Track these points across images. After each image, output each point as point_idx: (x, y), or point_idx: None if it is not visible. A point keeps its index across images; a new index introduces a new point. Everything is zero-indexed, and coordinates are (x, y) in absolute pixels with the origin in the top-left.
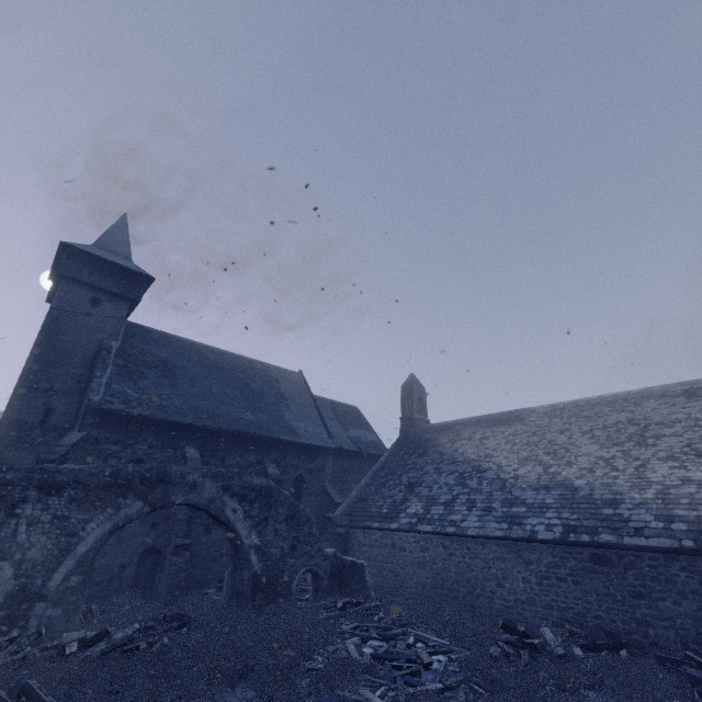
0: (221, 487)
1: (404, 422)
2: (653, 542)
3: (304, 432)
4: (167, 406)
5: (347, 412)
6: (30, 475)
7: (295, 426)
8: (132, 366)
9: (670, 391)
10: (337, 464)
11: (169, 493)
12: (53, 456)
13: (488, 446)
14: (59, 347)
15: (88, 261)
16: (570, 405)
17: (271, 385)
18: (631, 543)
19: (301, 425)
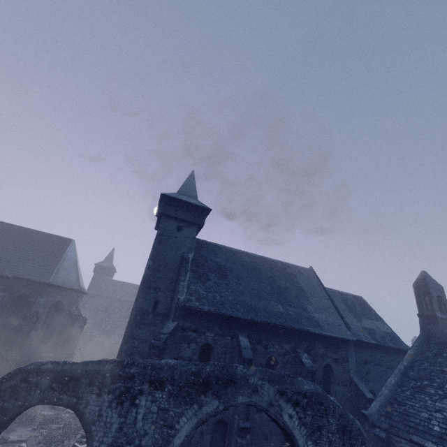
0: (276, 391)
1: (423, 320)
2: None
3: (325, 324)
4: (224, 302)
5: (354, 303)
6: (144, 370)
7: (317, 317)
8: (201, 271)
9: None
10: (357, 354)
11: (236, 393)
12: (158, 343)
13: None
14: (161, 259)
15: (175, 203)
16: None
17: (292, 281)
18: None
19: (321, 316)
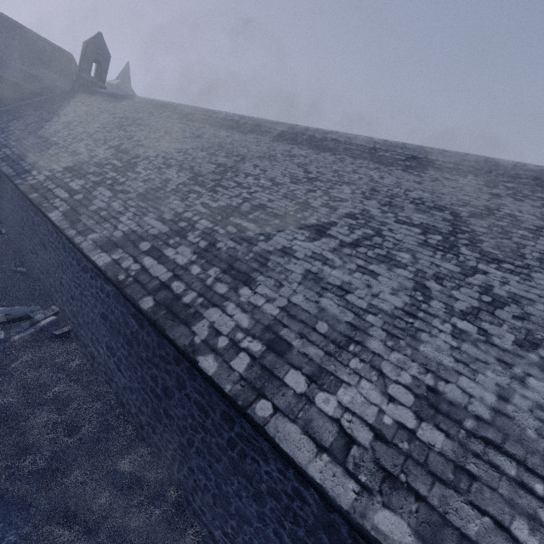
0: None
1: (76, 78)
2: (7, 170)
3: None
4: None
5: (46, 52)
6: None
7: None
8: None
9: (184, 110)
10: None
11: None
12: None
13: (77, 110)
14: None
15: None
16: (149, 102)
17: None
18: (2, 168)
19: None
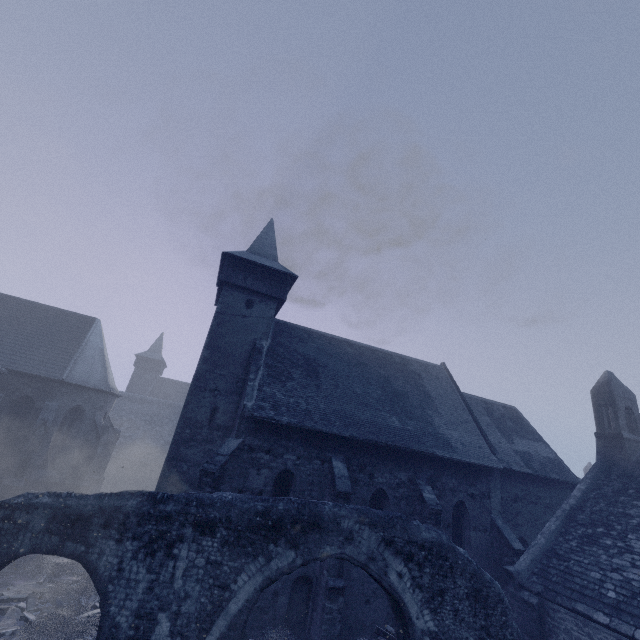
0: (381, 539)
1: (603, 441)
2: None
3: (460, 445)
4: (312, 411)
5: (504, 415)
6: (186, 508)
7: (448, 435)
8: (280, 366)
9: None
10: (504, 488)
11: (322, 541)
12: (213, 468)
13: None
14: (222, 348)
15: (243, 266)
16: None
17: (414, 382)
18: None
19: (454, 434)
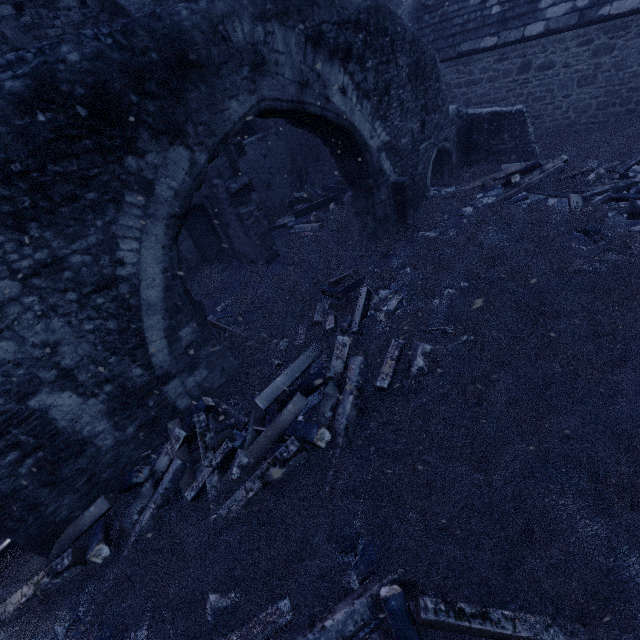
0: (303, 40)
1: None
2: None
3: None
4: None
5: None
6: None
7: None
8: None
9: None
10: None
11: (218, 97)
12: None
13: None
14: None
15: None
16: None
17: None
18: None
19: None
